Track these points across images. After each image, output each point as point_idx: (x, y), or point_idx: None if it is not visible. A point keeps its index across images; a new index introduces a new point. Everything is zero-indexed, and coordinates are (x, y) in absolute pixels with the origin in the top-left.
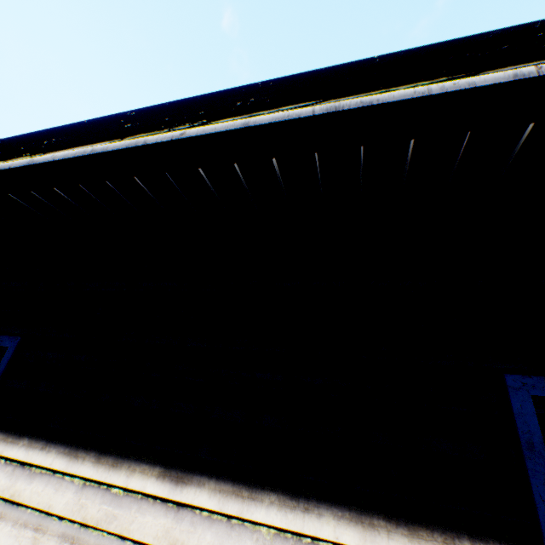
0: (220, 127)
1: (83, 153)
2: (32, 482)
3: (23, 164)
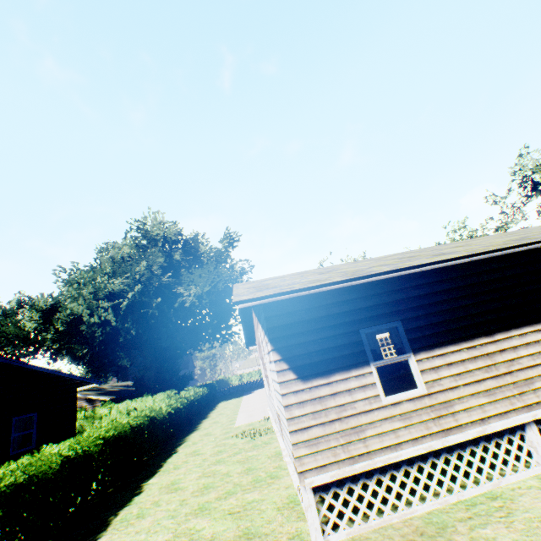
0: (521, 249)
1: (488, 256)
2: (450, 356)
3: (468, 260)
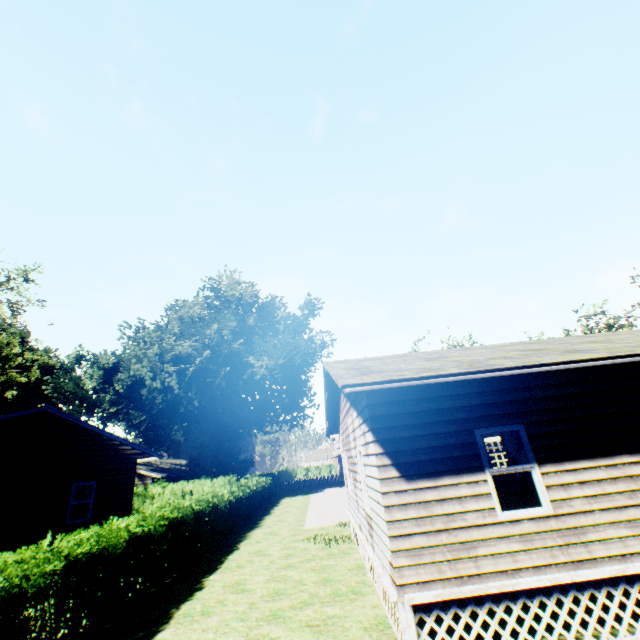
0: None
1: (634, 360)
2: (583, 473)
3: (609, 363)
